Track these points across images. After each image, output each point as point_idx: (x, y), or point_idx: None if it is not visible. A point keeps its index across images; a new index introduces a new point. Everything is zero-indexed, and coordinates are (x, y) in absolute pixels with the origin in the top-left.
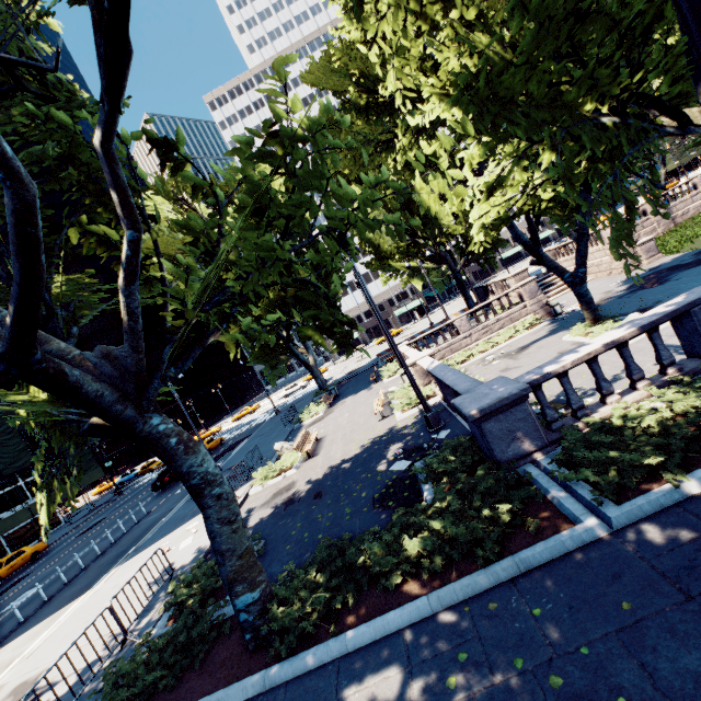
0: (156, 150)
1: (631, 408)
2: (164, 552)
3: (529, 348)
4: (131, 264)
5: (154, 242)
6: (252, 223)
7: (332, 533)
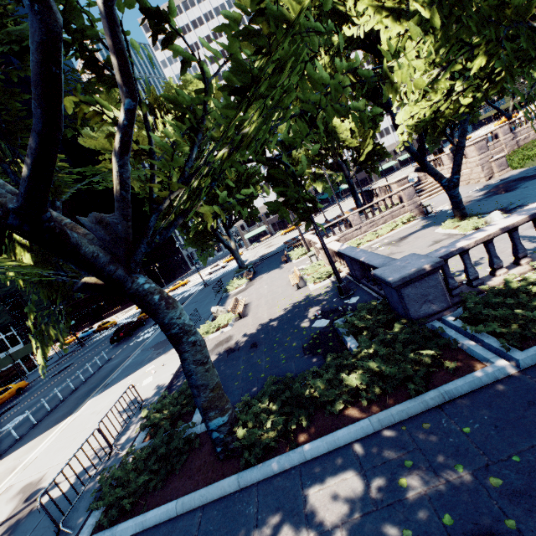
0: (148, 21)
1: (515, 279)
2: (130, 388)
3: (408, 238)
4: (127, 134)
5: (145, 116)
6: (234, 102)
7: (273, 373)
